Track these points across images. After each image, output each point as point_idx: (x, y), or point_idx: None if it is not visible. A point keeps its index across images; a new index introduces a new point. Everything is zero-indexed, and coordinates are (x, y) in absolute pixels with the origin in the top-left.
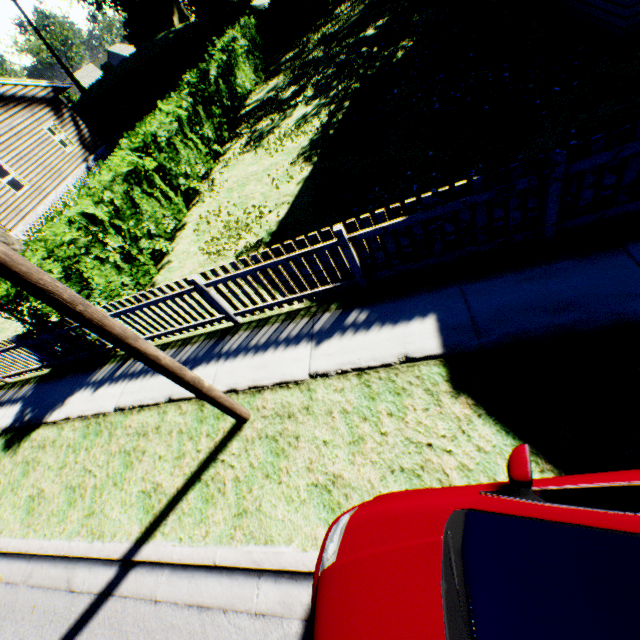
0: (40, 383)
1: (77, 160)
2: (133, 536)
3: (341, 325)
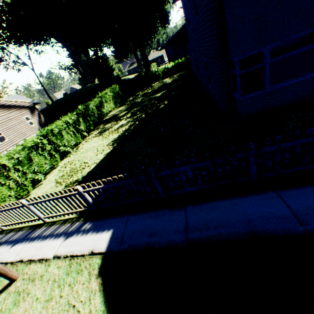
0: None
1: (35, 130)
2: None
3: (79, 229)
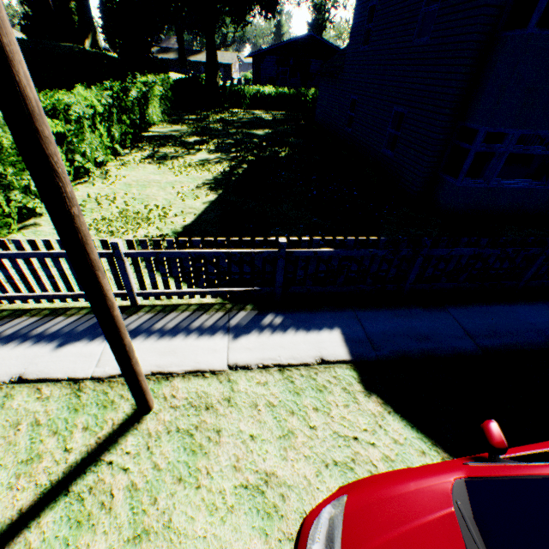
0: None
1: None
2: None
3: (258, 324)
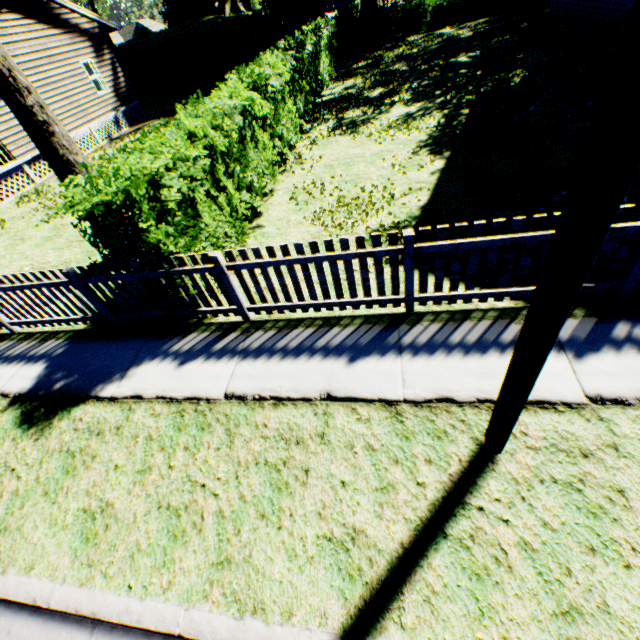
0: (75, 340)
1: (107, 106)
2: (333, 621)
3: (607, 337)
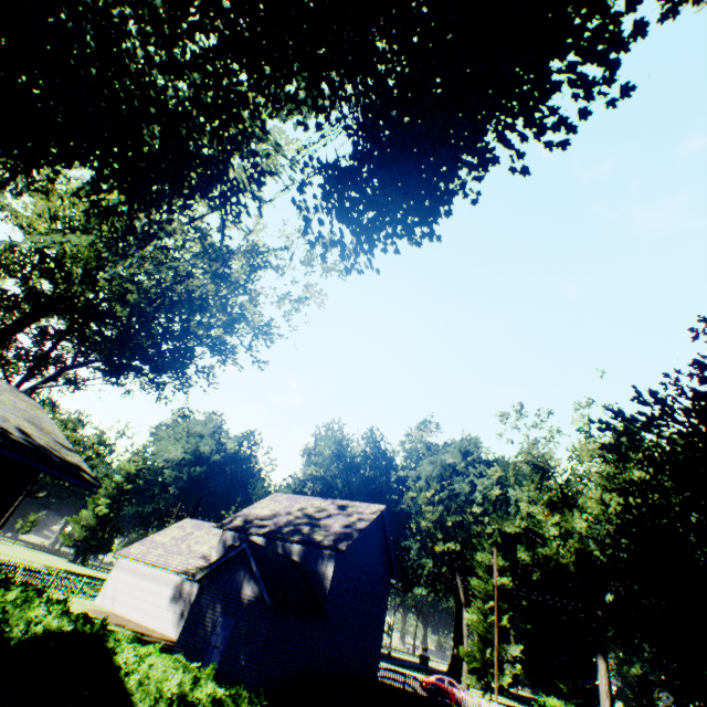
0: None
1: None
2: None
3: None
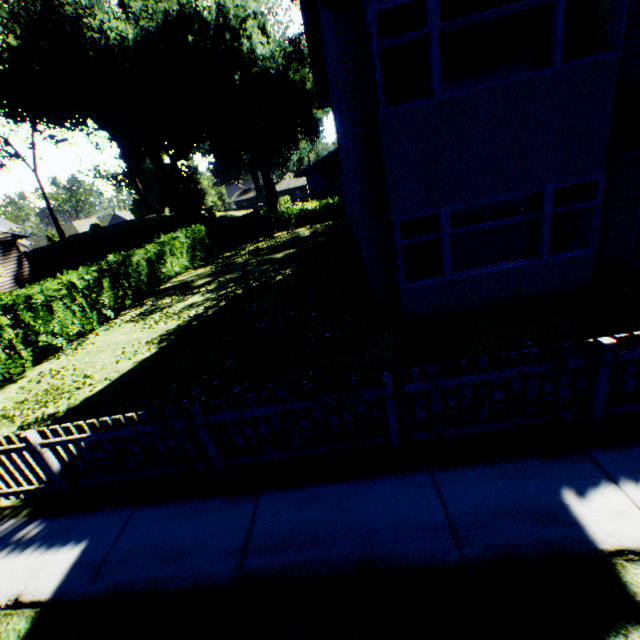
0: None
1: (1, 290)
2: None
3: (9, 538)
